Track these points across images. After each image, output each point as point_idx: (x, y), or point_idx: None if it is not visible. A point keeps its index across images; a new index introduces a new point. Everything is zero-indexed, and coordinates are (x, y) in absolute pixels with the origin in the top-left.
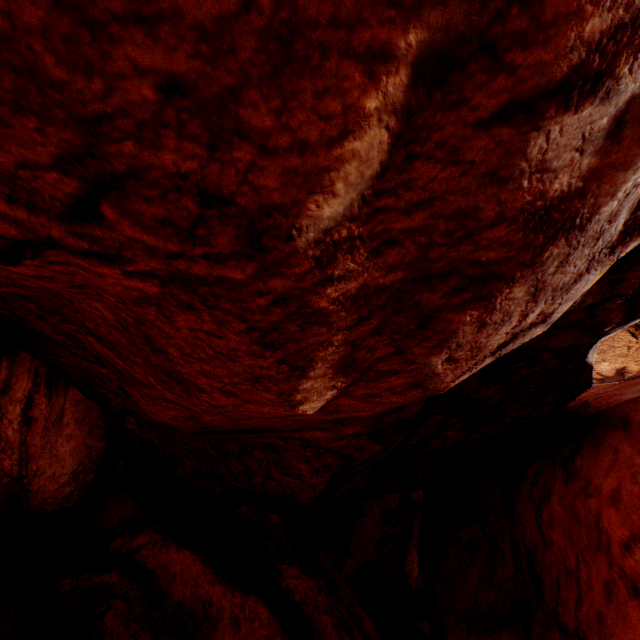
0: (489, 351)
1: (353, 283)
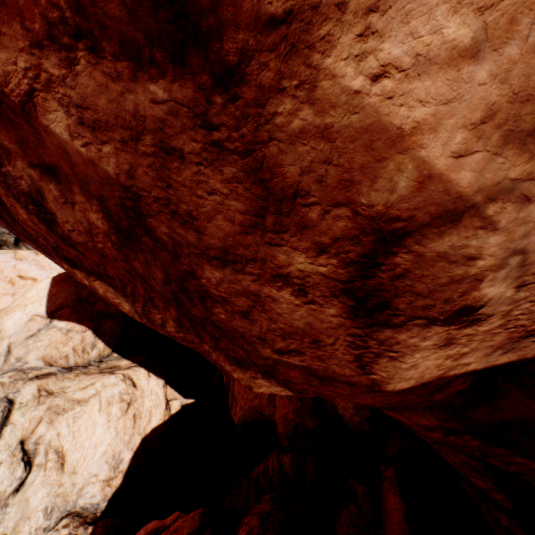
0: (344, 327)
1: (171, 321)
